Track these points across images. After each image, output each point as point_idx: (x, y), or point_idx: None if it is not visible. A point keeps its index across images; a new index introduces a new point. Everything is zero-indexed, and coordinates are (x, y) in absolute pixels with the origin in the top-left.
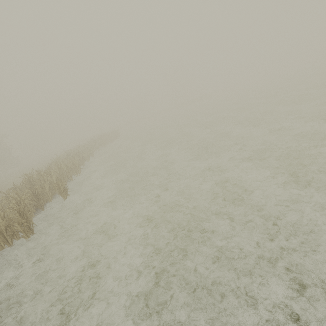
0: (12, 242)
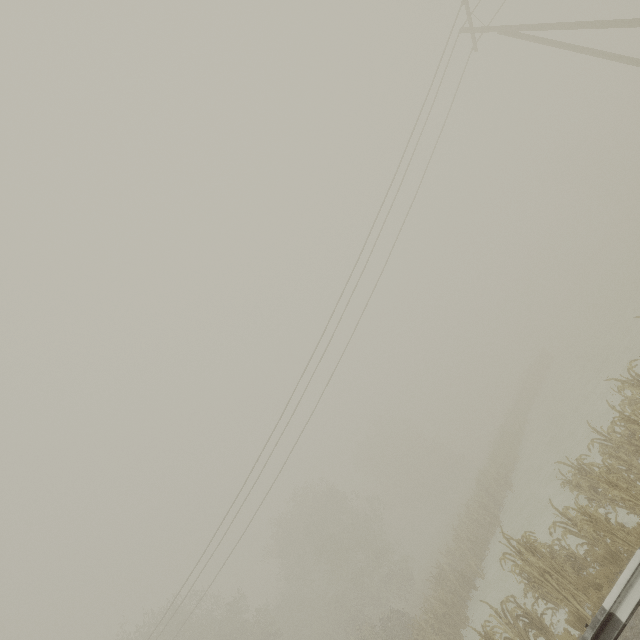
0: (493, 531)
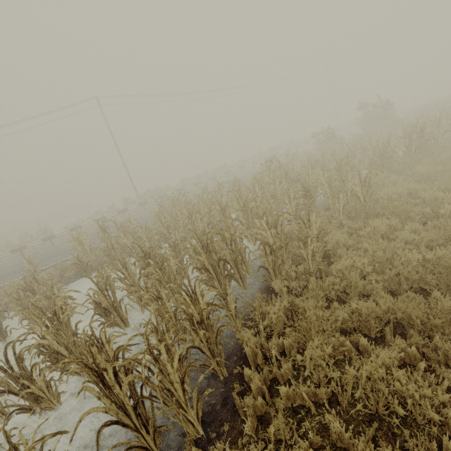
0: None
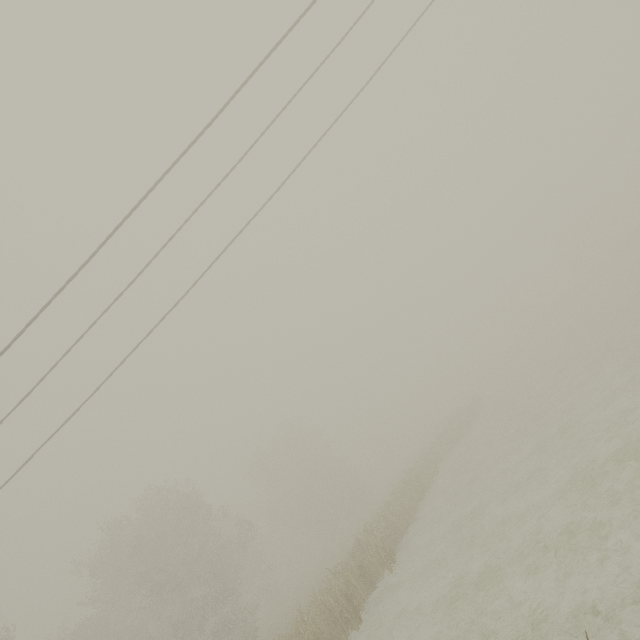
0: (348, 632)
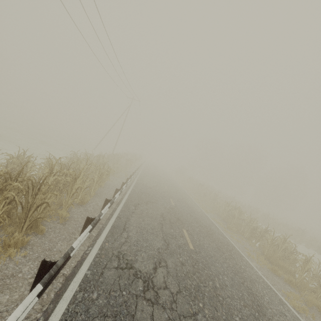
0: None
